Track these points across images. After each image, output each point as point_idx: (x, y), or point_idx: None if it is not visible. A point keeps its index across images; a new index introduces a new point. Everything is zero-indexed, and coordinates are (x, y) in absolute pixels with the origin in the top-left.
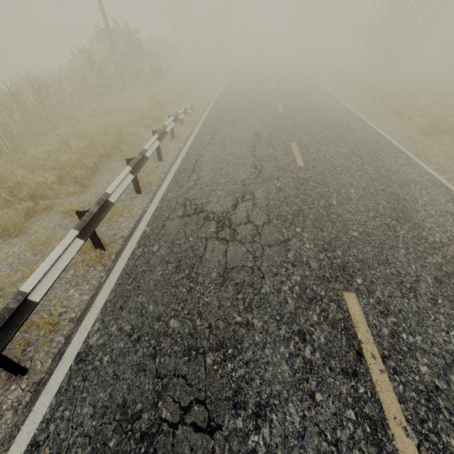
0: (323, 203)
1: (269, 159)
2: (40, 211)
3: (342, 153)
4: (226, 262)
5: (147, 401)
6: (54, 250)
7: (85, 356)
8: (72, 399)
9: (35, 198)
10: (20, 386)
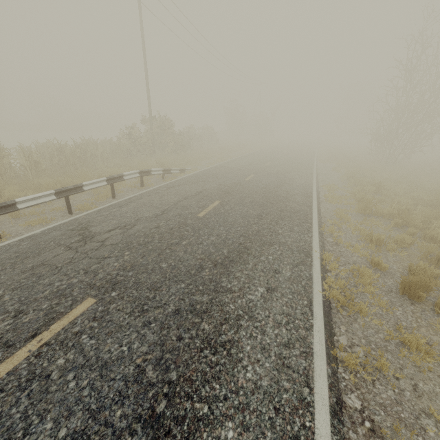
0: (173, 241)
1: (182, 207)
2: None
3: (248, 214)
4: (49, 260)
5: None
6: None
7: None
8: None
9: None
10: None
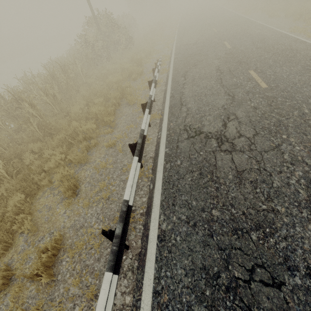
0: (297, 113)
1: (236, 86)
2: (92, 147)
3: (296, 71)
4: (236, 166)
5: (219, 265)
6: (130, 171)
7: (163, 237)
8: (167, 265)
9: (86, 139)
10: (128, 256)
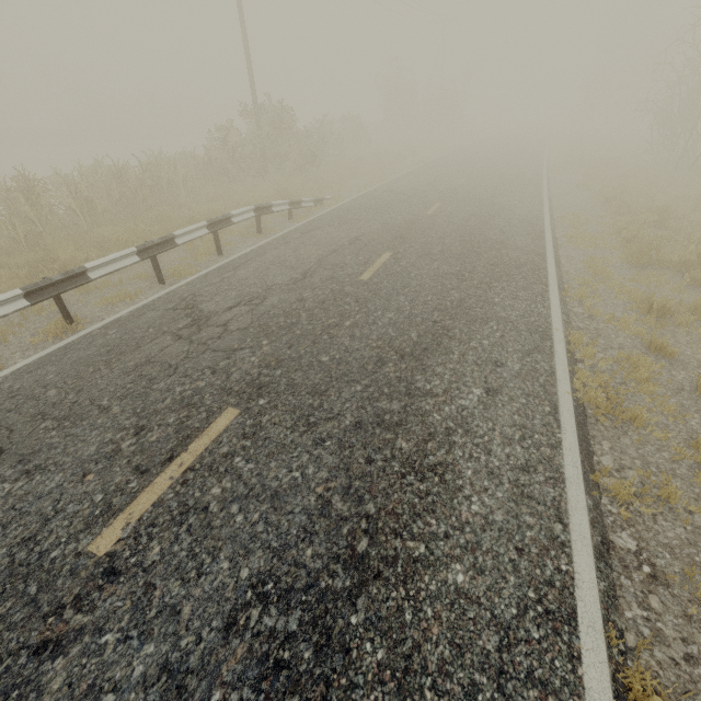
0: (331, 322)
1: (333, 266)
2: None
3: (441, 272)
4: (156, 355)
5: None
6: None
7: None
8: None
9: None
10: None
